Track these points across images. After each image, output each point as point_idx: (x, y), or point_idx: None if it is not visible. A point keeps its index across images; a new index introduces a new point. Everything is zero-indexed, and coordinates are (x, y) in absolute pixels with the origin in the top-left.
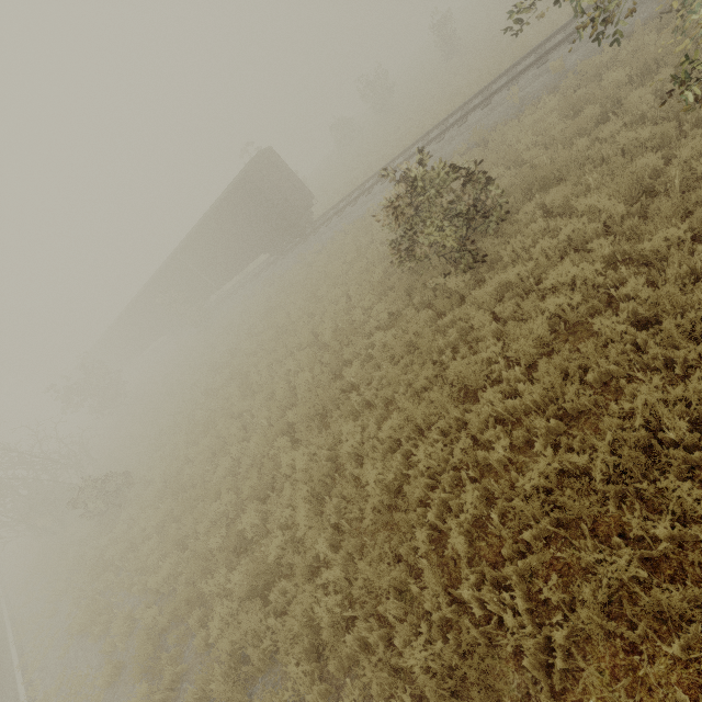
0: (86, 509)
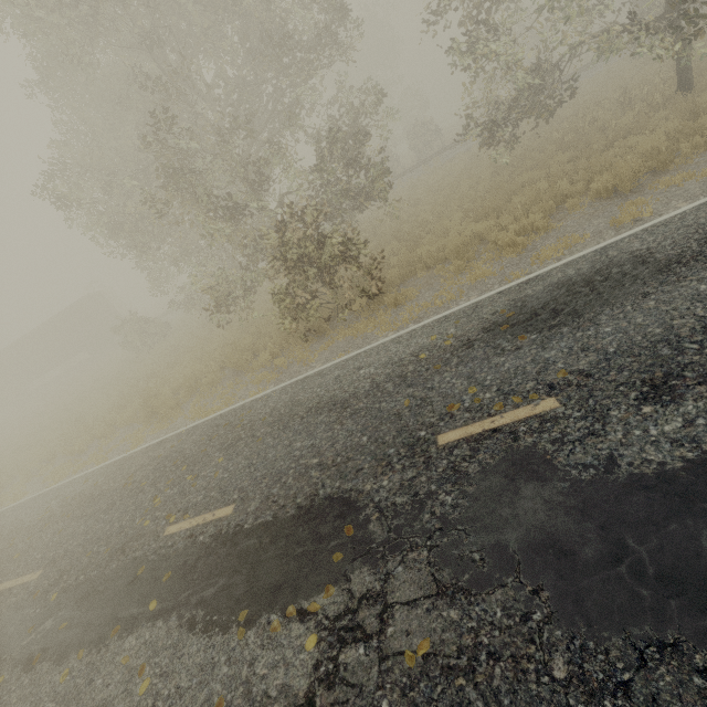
0: None
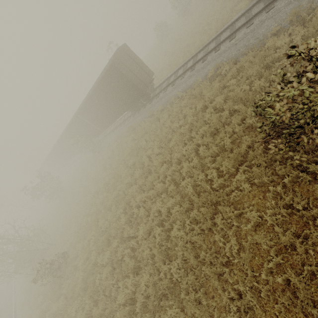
0: (43, 281)
